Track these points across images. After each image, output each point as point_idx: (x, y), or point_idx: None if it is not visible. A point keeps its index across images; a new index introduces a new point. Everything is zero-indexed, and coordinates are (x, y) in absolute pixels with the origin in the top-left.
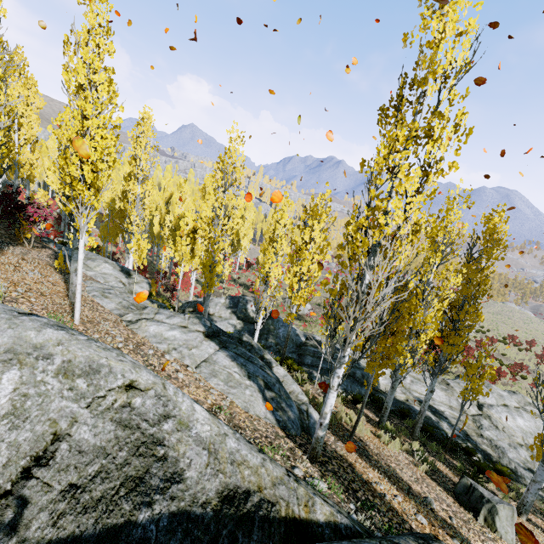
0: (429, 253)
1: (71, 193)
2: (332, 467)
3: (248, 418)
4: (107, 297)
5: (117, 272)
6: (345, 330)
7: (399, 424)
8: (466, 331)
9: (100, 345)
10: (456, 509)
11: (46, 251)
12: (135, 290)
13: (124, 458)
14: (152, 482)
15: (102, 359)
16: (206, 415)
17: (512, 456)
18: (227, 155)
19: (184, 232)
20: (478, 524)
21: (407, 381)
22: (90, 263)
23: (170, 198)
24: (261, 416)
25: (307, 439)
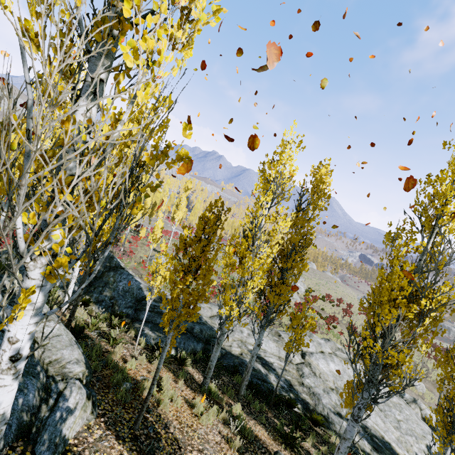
0: (261, 192)
1: None
2: None
3: None
4: None
5: None
6: None
7: (228, 382)
8: (292, 280)
9: None
10: None
11: None
12: None
13: None
14: None
15: None
16: None
17: (326, 401)
18: None
19: None
20: None
21: (244, 334)
22: None
23: None
24: None
25: None
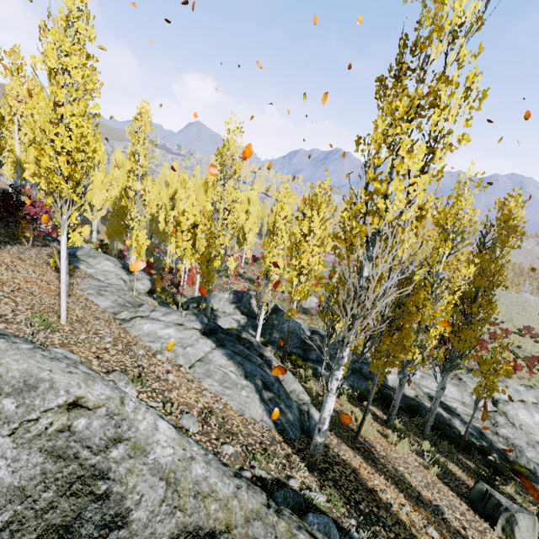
0: (438, 243)
1: (48, 186)
2: (333, 475)
3: (242, 422)
4: (102, 294)
5: (118, 269)
6: (343, 328)
7: (409, 422)
8: (479, 324)
9: (48, 354)
10: (471, 518)
11: (46, 249)
12: (136, 287)
13: (49, 500)
14: (83, 531)
15: (43, 372)
16: (172, 433)
17: (531, 455)
18: (225, 147)
19: (185, 227)
20: (496, 535)
21: (417, 376)
22: (91, 260)
23: (174, 194)
24: (257, 418)
25: (307, 443)
